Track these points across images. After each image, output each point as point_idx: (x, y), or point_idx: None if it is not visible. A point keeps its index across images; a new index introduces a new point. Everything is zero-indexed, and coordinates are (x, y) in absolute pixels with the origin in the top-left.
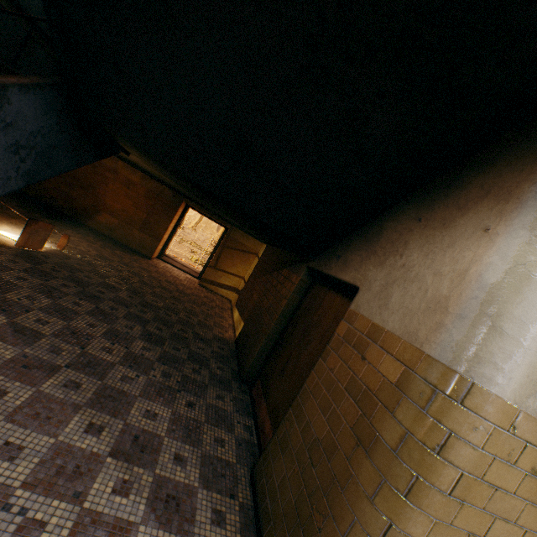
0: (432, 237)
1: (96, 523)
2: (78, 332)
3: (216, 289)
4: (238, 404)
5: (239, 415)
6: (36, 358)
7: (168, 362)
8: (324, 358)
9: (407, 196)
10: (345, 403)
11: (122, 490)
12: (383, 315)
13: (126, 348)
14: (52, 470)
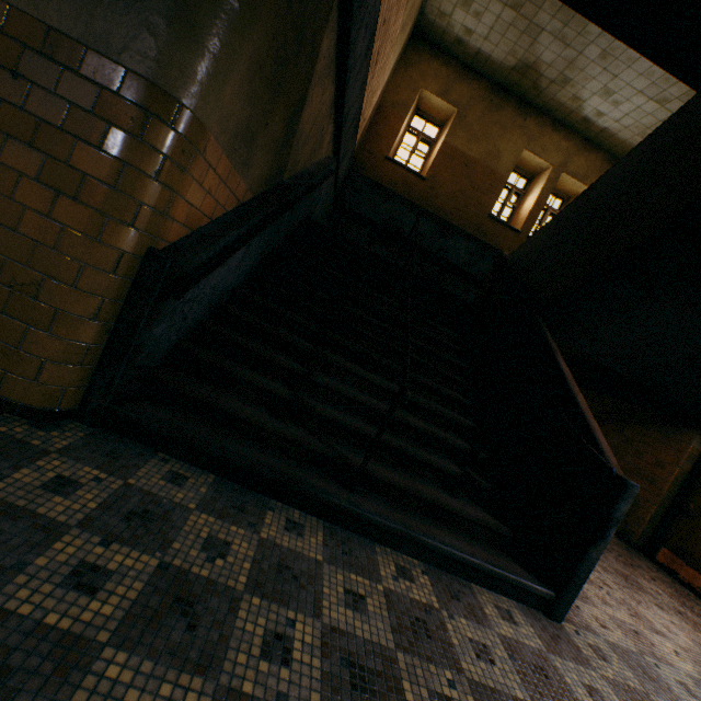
0: None
1: None
2: None
3: None
4: (663, 574)
5: (678, 586)
6: None
7: None
8: None
9: None
10: None
11: None
12: None
13: None
14: (695, 642)
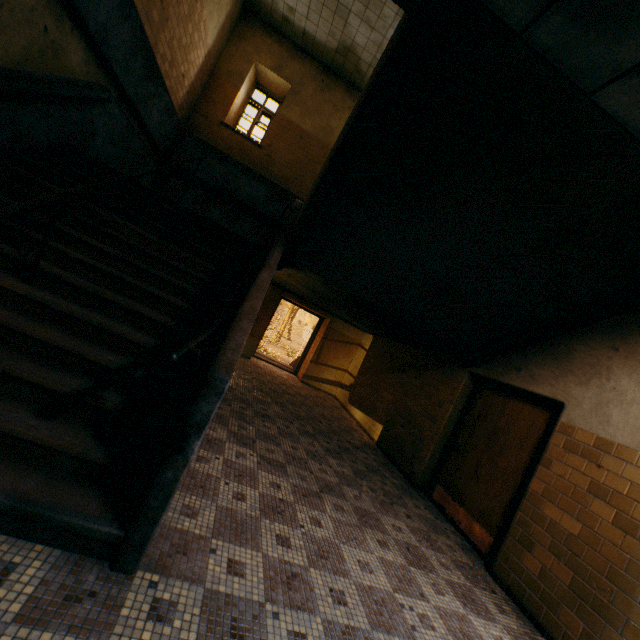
0: (638, 368)
1: (447, 614)
2: (294, 457)
3: (318, 385)
4: (431, 511)
5: (440, 522)
6: (301, 487)
7: (362, 477)
8: (545, 466)
9: (591, 324)
10: (593, 503)
11: (438, 591)
12: (607, 430)
13: (329, 467)
14: (395, 578)
